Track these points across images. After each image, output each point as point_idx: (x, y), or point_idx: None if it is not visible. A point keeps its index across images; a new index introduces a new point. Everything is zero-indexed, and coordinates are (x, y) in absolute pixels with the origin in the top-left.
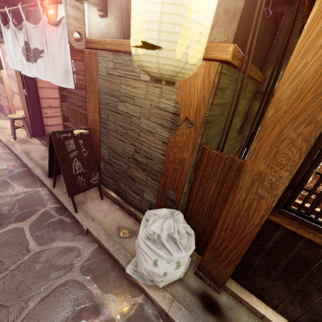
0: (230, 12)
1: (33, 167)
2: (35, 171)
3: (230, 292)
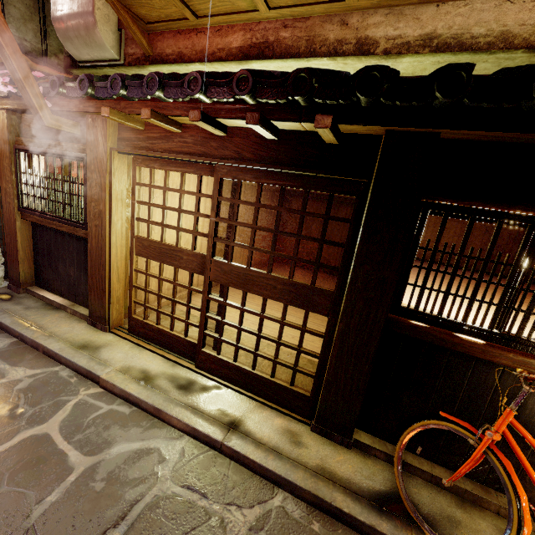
0: None
1: None
2: None
3: (30, 292)
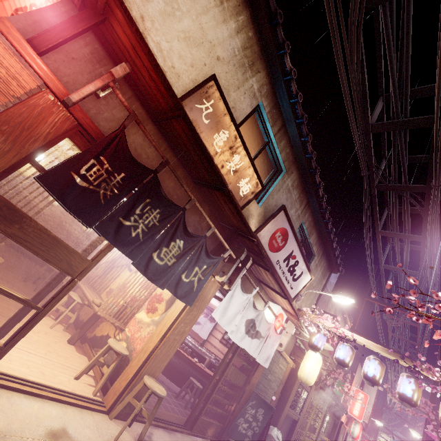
0: (290, 350)
1: None
2: None
3: None
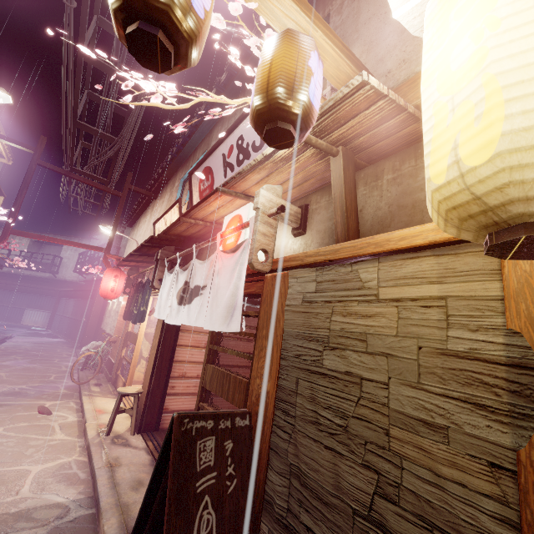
0: None
1: (109, 507)
2: (107, 521)
3: None
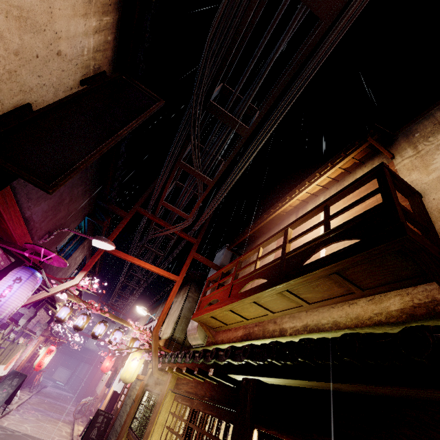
0: None
1: None
2: None
3: None
